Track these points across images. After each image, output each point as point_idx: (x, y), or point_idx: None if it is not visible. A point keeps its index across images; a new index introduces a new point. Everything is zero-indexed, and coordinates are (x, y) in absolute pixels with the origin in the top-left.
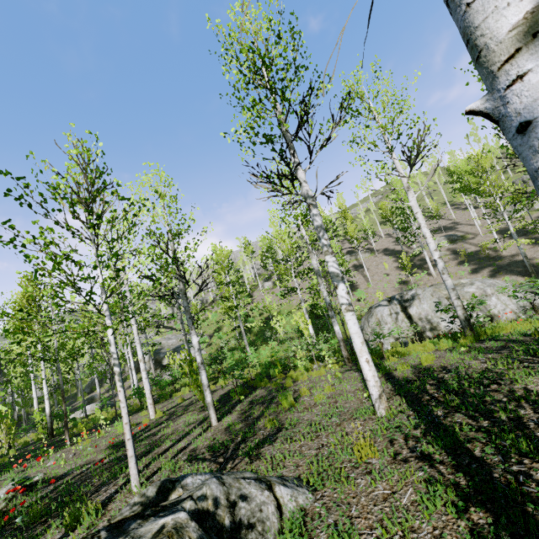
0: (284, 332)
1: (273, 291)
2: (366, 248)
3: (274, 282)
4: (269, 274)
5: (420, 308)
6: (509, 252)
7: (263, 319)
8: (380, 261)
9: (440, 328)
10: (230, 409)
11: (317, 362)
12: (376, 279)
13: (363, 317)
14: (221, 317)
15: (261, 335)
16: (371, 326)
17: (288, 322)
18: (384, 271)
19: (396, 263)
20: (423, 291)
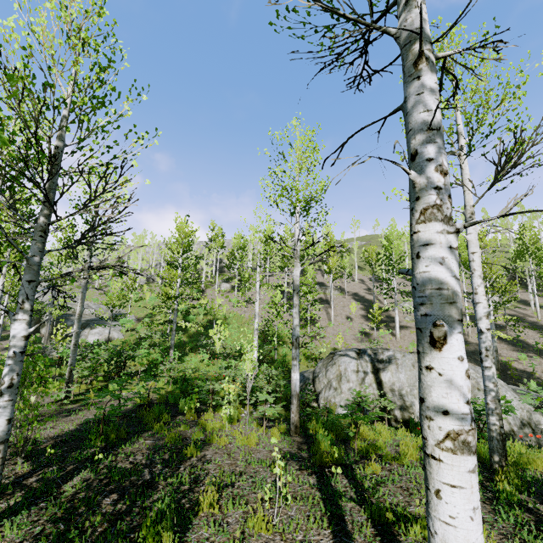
0: (222, 345)
1: (228, 295)
2: (337, 285)
3: (233, 286)
4: (231, 276)
5: (396, 377)
6: (476, 339)
7: (205, 321)
8: (347, 303)
9: (413, 411)
10: (57, 481)
11: (250, 407)
12: (339, 320)
13: (320, 362)
14: (160, 303)
15: (196, 339)
16: (329, 377)
17: (232, 334)
18: (349, 315)
19: (362, 311)
20: (403, 357)
